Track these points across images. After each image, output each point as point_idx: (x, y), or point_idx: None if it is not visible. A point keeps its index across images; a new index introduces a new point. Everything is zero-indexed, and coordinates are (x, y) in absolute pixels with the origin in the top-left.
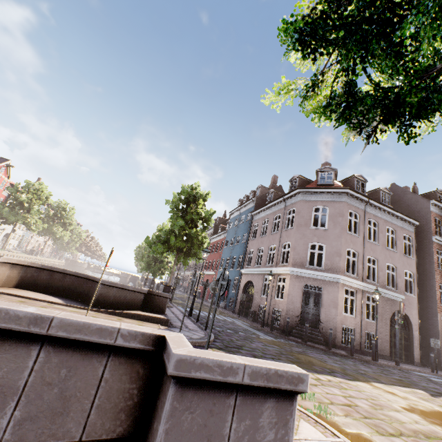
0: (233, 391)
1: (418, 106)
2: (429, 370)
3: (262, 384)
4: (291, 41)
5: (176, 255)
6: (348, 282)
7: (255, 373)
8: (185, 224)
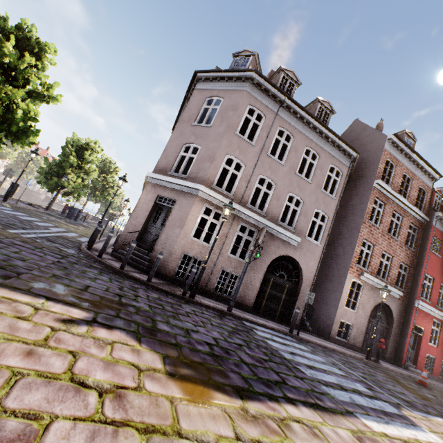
0: None
1: None
2: (294, 332)
3: None
4: None
5: None
6: (213, 198)
7: None
8: None
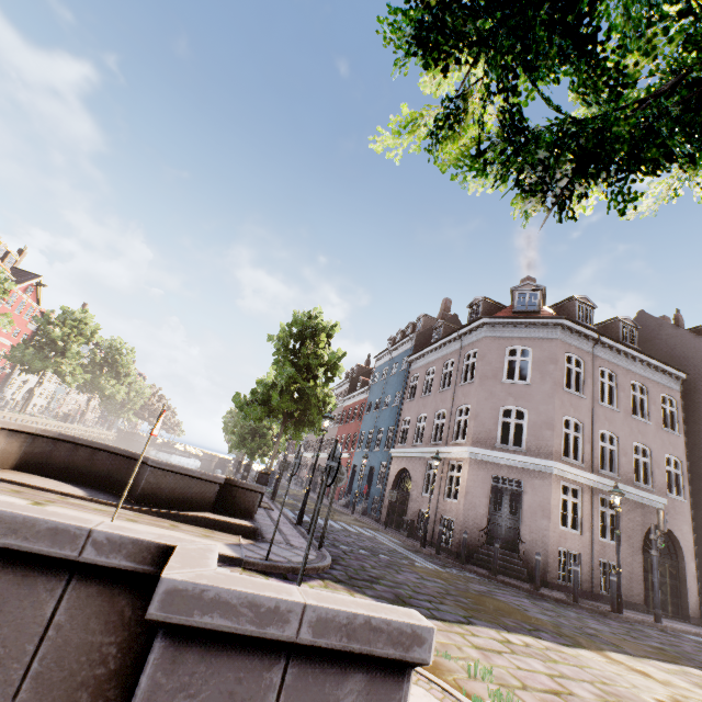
0: (280, 656)
1: (633, 142)
2: None
3: (338, 644)
4: (404, 39)
5: (282, 424)
6: (567, 473)
7: (325, 622)
8: (297, 374)
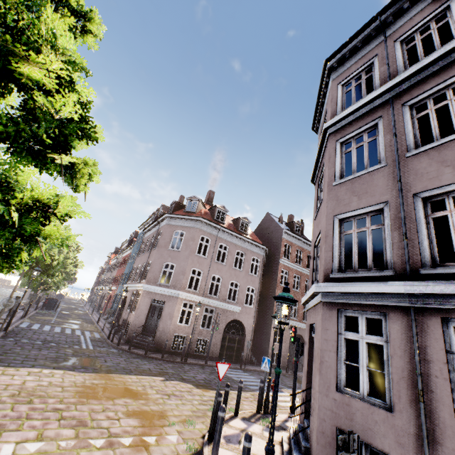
0: None
1: None
2: (244, 366)
3: None
4: None
5: (22, 272)
6: (187, 296)
7: None
8: None
